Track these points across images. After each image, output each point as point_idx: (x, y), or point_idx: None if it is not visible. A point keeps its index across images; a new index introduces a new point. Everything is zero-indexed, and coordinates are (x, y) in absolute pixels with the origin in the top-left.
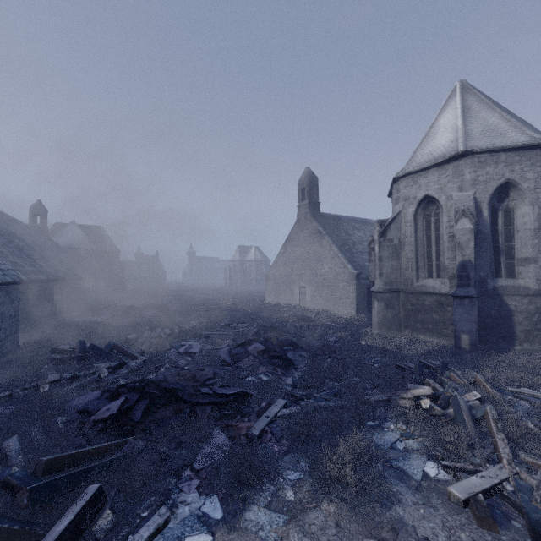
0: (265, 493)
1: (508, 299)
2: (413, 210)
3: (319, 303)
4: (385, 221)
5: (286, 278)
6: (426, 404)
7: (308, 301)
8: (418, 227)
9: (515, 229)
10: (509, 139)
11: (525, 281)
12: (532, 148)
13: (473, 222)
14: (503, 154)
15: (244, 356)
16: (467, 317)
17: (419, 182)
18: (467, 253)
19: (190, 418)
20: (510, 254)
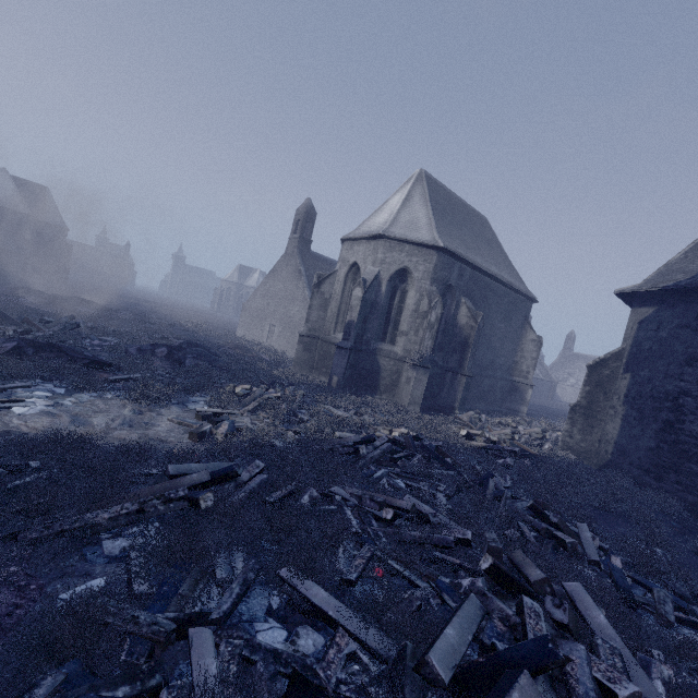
0: (95, 394)
1: (380, 359)
2: (346, 272)
3: (281, 345)
4: (323, 275)
5: (261, 312)
6: (238, 390)
7: (274, 340)
8: (346, 288)
9: (404, 307)
10: (418, 235)
11: (398, 349)
12: (427, 247)
13: (363, 292)
14: (408, 245)
15: (148, 353)
16: (340, 363)
17: (354, 249)
18: (354, 315)
19: (68, 363)
20: (397, 326)
